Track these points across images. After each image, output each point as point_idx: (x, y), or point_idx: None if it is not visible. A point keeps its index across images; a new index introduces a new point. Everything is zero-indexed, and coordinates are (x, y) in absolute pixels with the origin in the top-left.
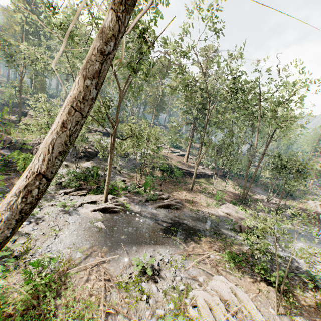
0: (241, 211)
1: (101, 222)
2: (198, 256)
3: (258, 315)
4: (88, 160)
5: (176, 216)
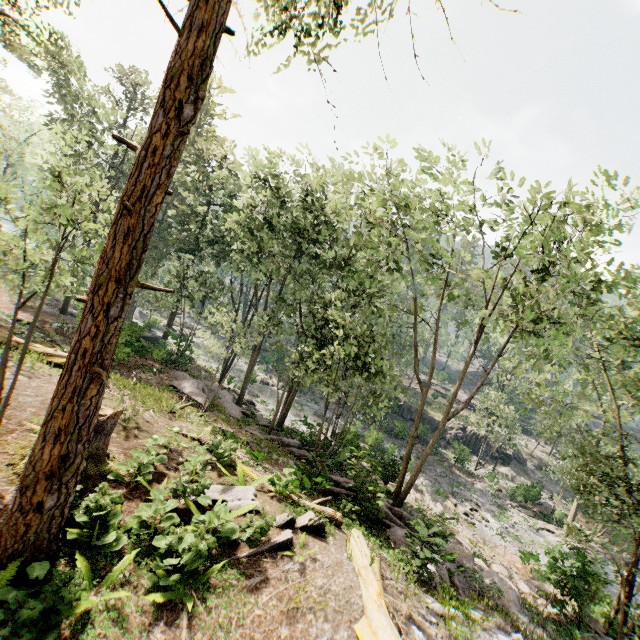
0: None
1: None
2: None
3: None
4: (502, 464)
5: None
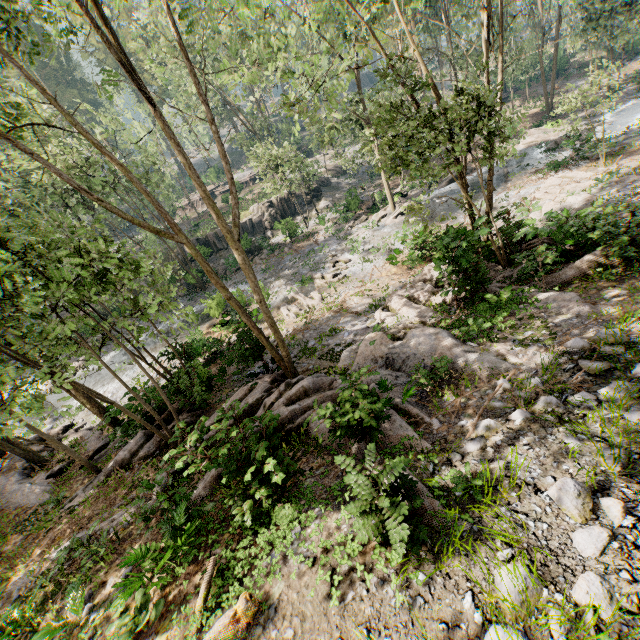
0: (551, 129)
1: (413, 217)
2: (520, 185)
3: (587, 174)
4: (318, 201)
5: (474, 179)
